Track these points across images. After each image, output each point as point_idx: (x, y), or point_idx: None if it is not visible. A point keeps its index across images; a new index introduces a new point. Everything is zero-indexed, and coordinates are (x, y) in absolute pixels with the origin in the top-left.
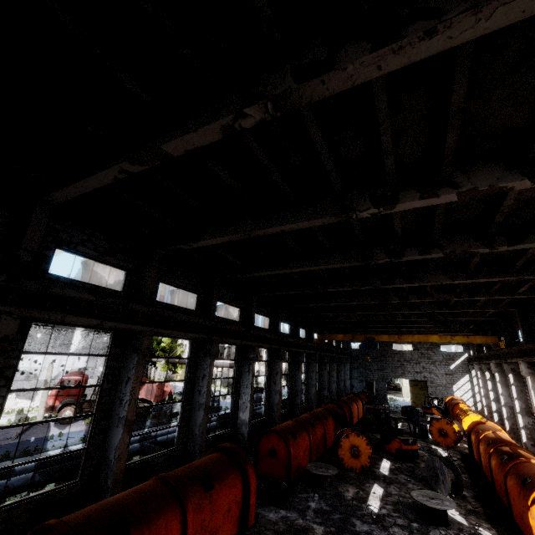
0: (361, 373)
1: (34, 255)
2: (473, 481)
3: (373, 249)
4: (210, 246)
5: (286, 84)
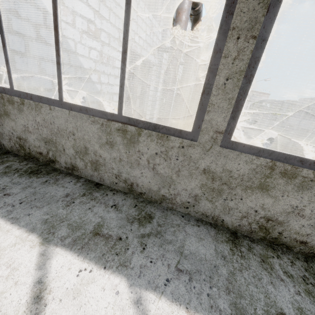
0: None
1: None
2: None
3: None
4: None
5: None
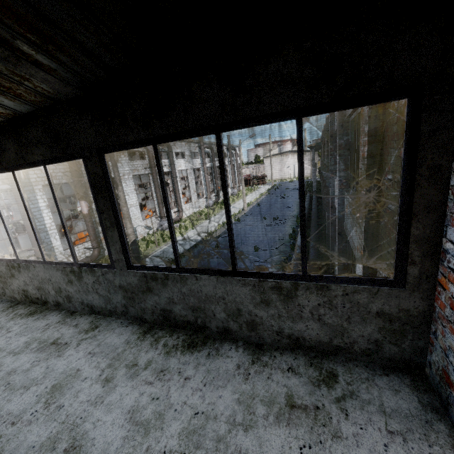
0: None
1: None
2: None
3: None
4: None
5: None
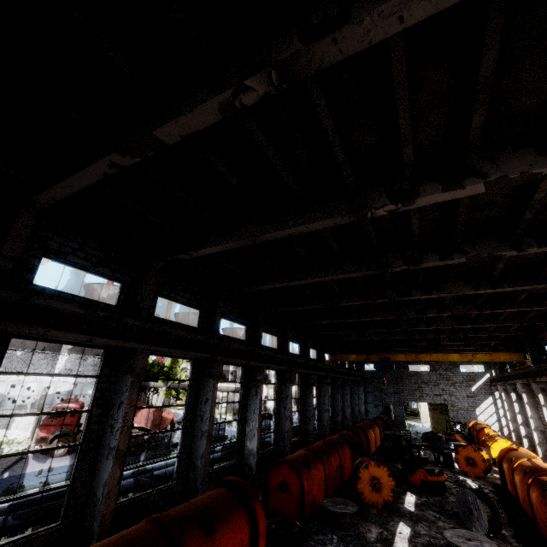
0: (376, 396)
1: (16, 262)
2: (511, 518)
3: (388, 256)
4: (212, 255)
5: (292, 48)
